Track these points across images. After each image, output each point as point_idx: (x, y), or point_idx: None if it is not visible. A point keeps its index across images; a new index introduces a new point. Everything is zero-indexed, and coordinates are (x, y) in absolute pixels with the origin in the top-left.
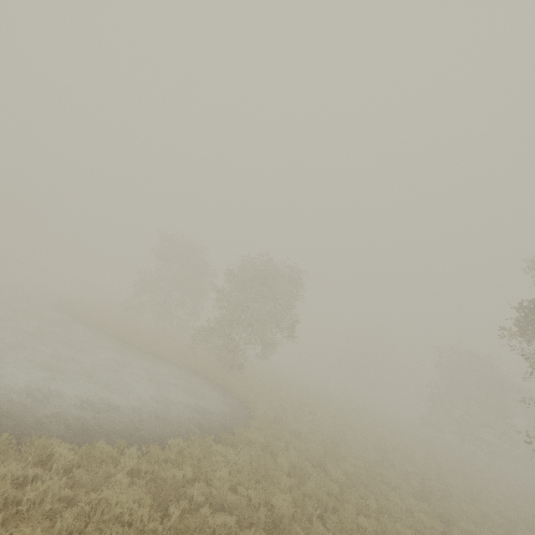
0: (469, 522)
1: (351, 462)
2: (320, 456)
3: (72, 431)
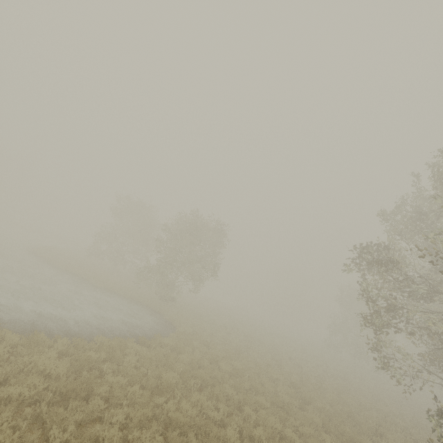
0: (326, 403)
1: (245, 364)
2: (217, 356)
3: (24, 330)
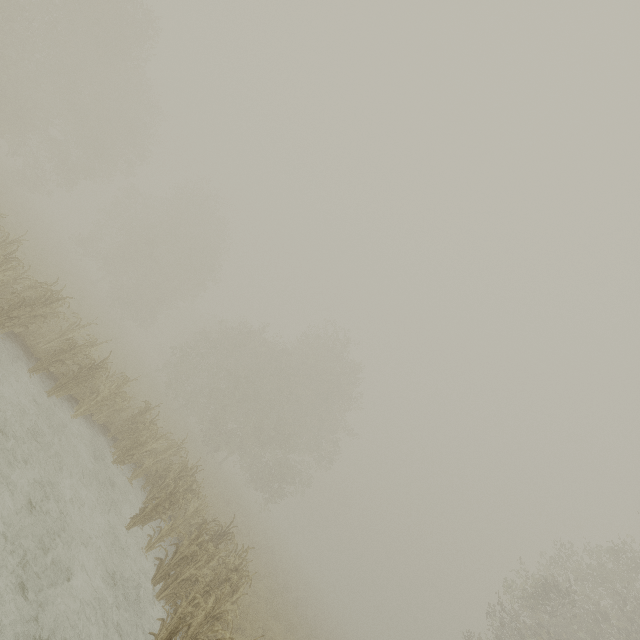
0: None
1: None
2: None
3: None
